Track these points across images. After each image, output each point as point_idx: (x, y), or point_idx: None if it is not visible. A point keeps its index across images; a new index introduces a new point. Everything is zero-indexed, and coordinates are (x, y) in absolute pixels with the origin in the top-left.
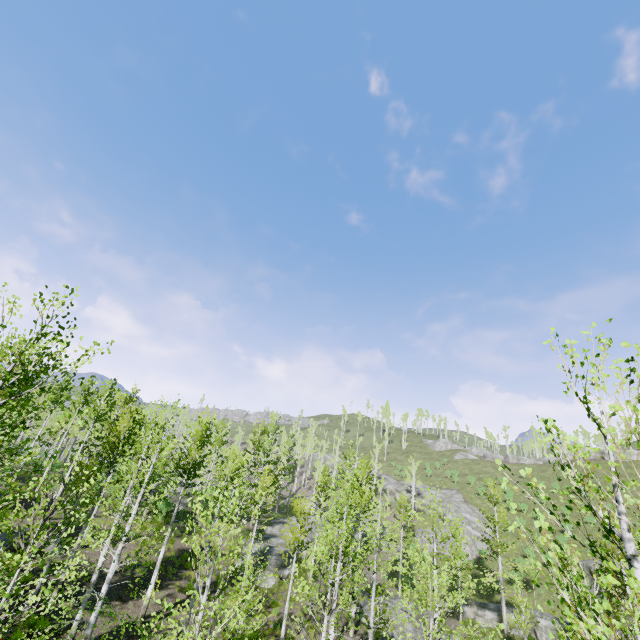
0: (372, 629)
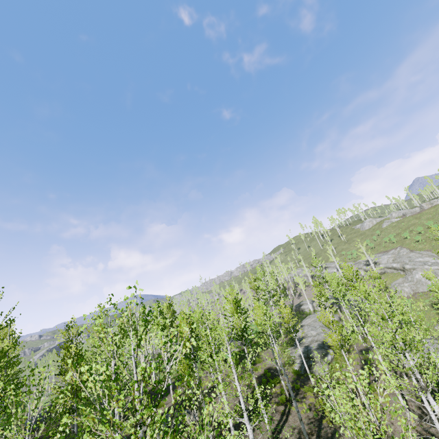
0: None
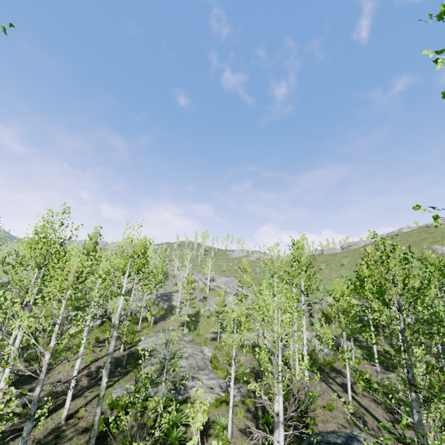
0: (88, 327)
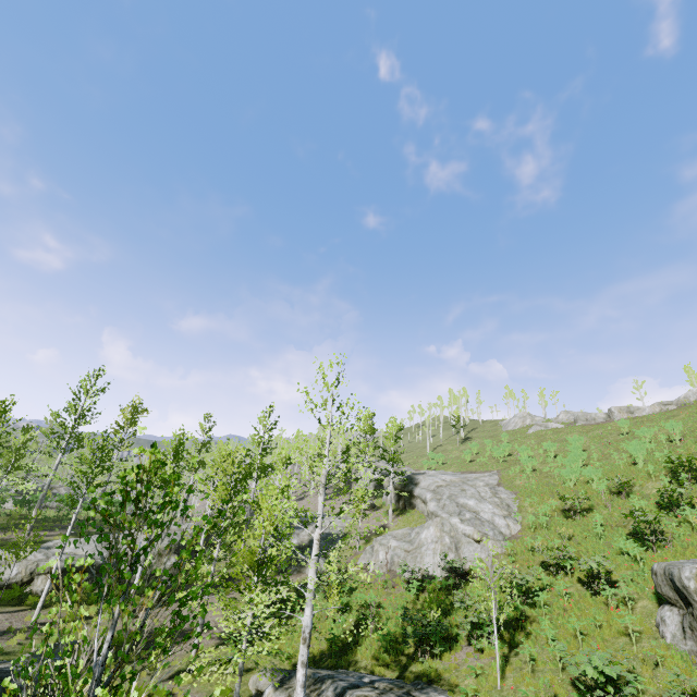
0: None
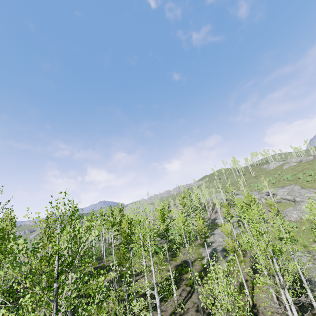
0: (306, 284)
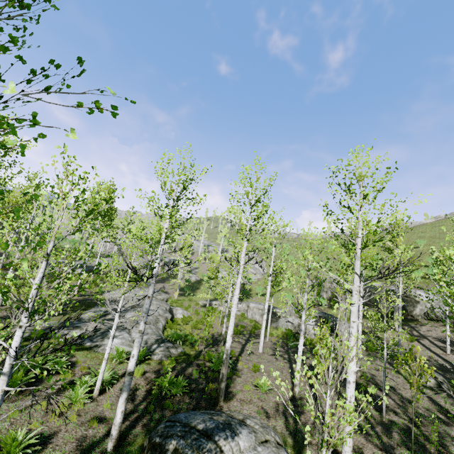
0: None
